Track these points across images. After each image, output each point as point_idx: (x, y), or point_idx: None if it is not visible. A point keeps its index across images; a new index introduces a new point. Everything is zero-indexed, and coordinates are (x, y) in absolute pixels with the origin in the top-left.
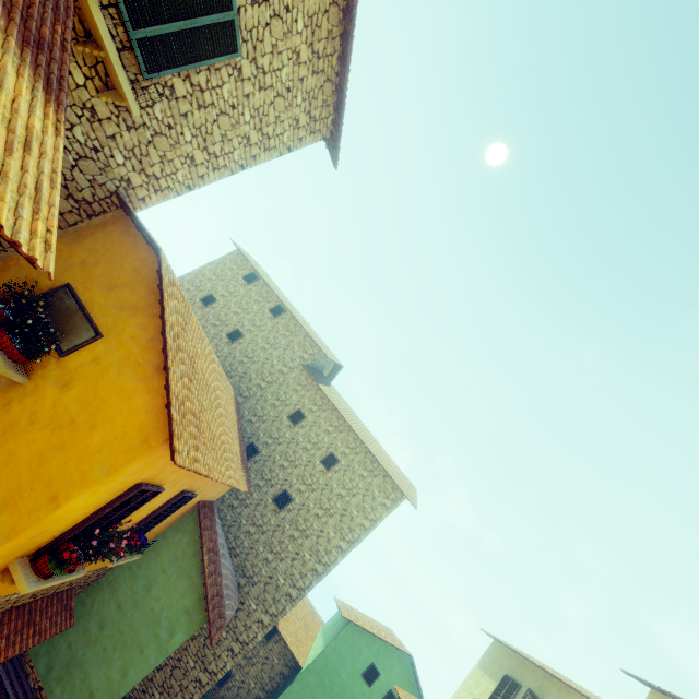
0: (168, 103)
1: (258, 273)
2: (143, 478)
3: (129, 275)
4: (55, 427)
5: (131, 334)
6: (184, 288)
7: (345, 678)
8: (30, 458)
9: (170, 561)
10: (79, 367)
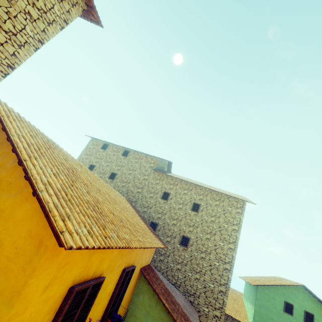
0: None
1: (106, 142)
2: (73, 281)
3: None
4: None
5: None
6: None
7: (276, 318)
8: None
9: (145, 316)
10: None
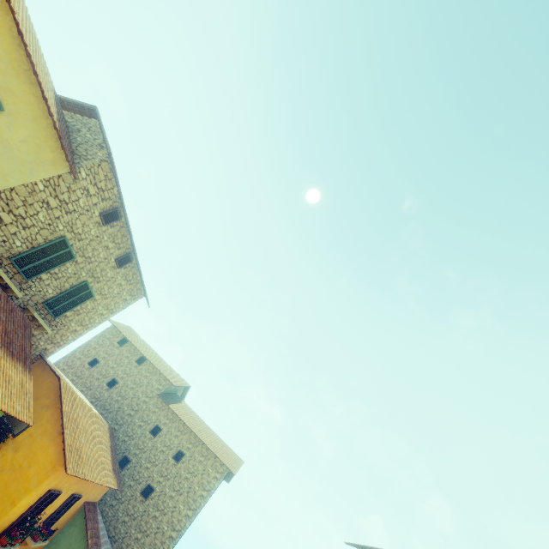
0: (64, 319)
1: (127, 338)
2: (52, 487)
3: (46, 391)
4: (12, 471)
5: (47, 419)
6: (76, 358)
7: None
8: (1, 487)
9: (66, 547)
10: (23, 440)
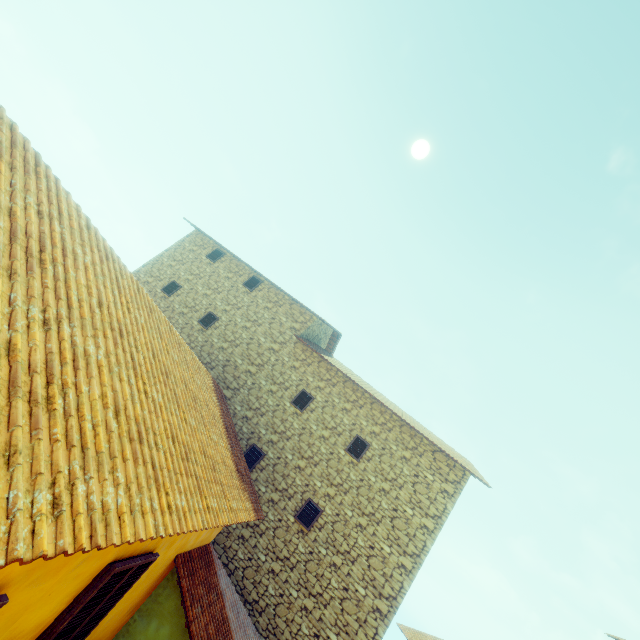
0: None
1: (222, 247)
2: None
3: None
4: None
5: None
6: (141, 282)
7: None
8: None
9: None
10: None
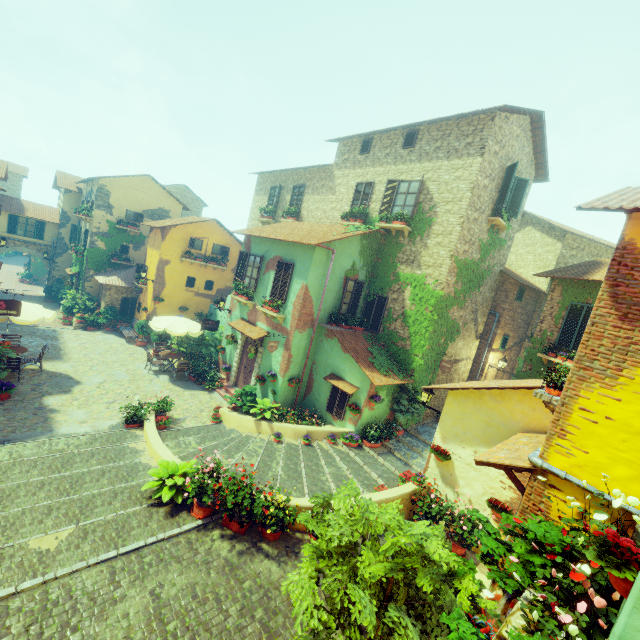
0: None
1: None
2: None
3: None
4: None
5: None
6: None
7: None
8: None
9: None
10: None
